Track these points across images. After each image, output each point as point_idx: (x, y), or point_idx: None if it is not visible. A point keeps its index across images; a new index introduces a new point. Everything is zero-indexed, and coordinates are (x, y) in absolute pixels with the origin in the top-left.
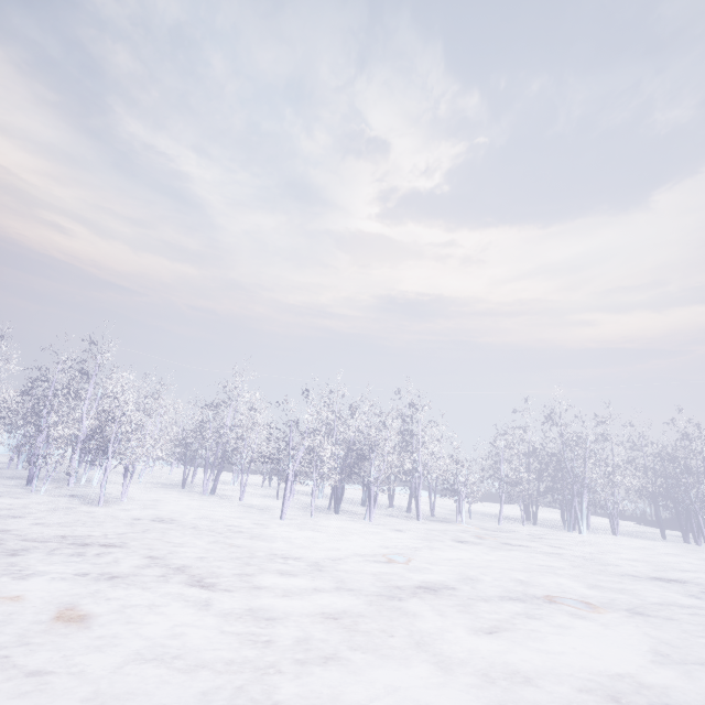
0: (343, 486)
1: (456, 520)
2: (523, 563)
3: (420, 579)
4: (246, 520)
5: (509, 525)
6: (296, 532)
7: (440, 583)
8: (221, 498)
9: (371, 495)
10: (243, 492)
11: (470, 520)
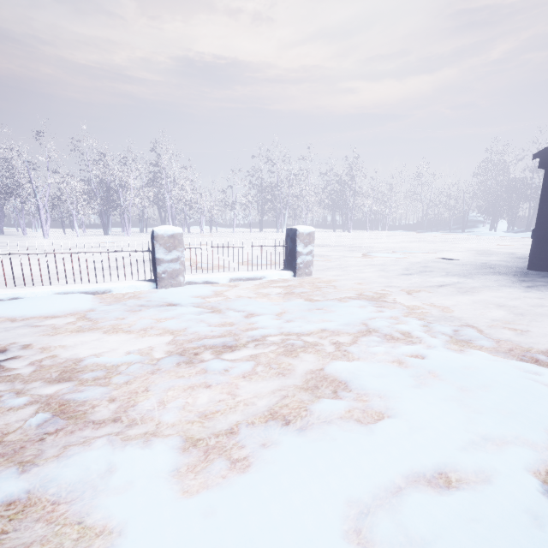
0: (107, 216)
1: (200, 232)
2: (205, 240)
3: (105, 246)
4: (9, 240)
5: (240, 233)
6: (47, 241)
7: (118, 246)
8: (8, 236)
9: (125, 218)
10: (24, 229)
11: (217, 233)
